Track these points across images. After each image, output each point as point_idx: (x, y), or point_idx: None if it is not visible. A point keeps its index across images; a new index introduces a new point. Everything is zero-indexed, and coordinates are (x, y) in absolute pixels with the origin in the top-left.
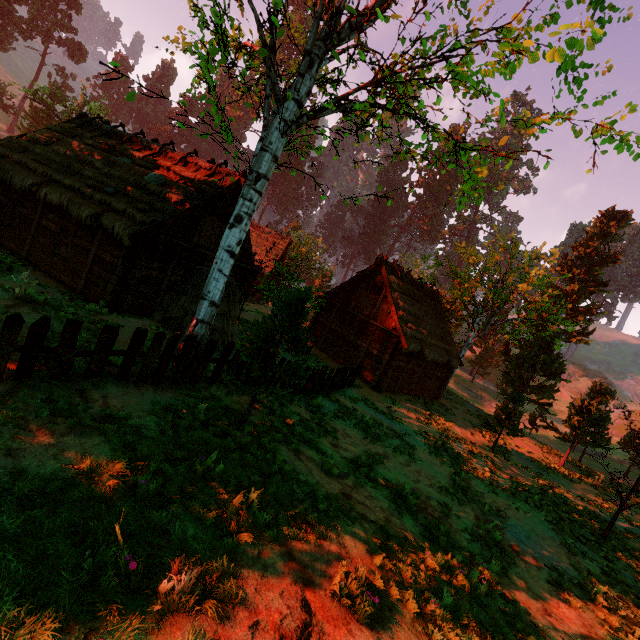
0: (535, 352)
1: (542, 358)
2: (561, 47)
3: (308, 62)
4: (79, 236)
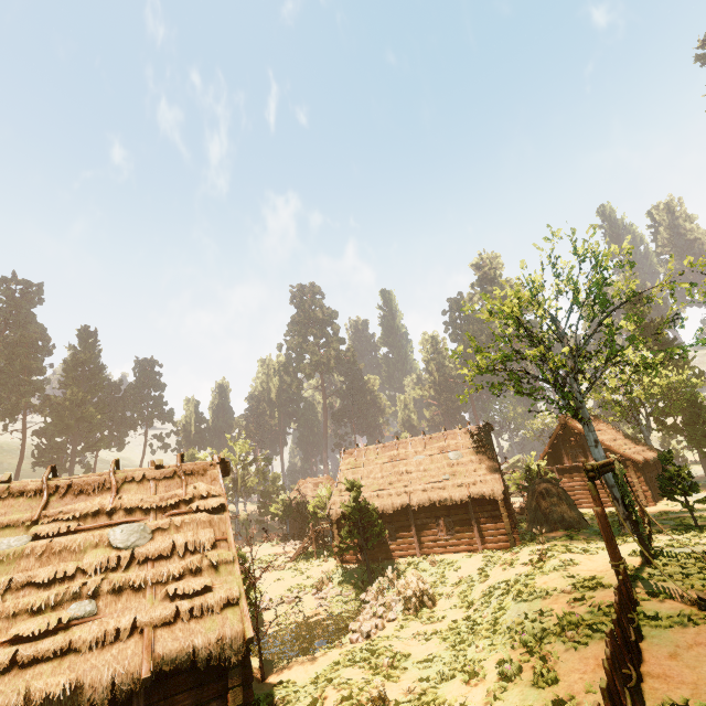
0: (694, 412)
1: (702, 413)
2: (703, 340)
3: (577, 369)
4: (454, 514)
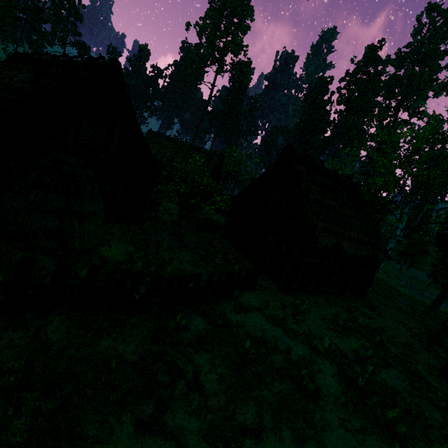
0: None
1: None
2: None
3: None
4: None
